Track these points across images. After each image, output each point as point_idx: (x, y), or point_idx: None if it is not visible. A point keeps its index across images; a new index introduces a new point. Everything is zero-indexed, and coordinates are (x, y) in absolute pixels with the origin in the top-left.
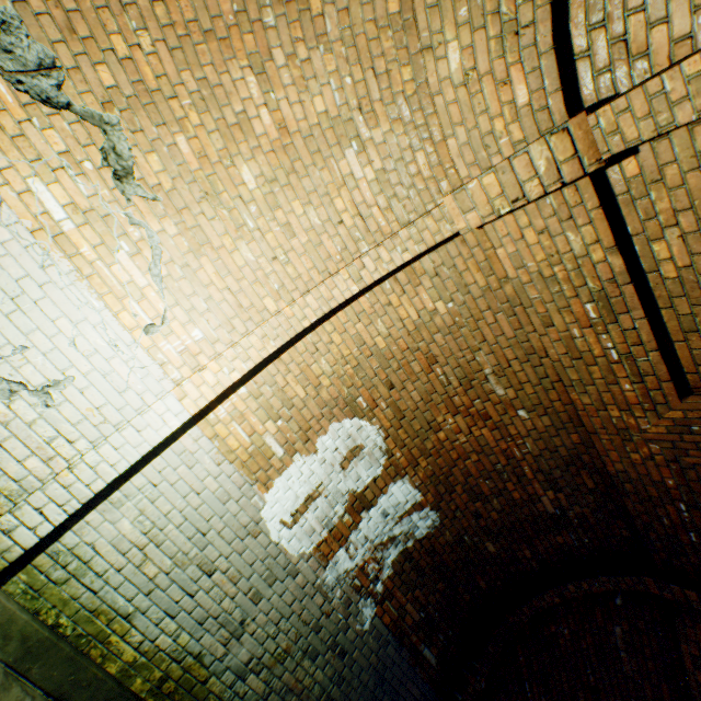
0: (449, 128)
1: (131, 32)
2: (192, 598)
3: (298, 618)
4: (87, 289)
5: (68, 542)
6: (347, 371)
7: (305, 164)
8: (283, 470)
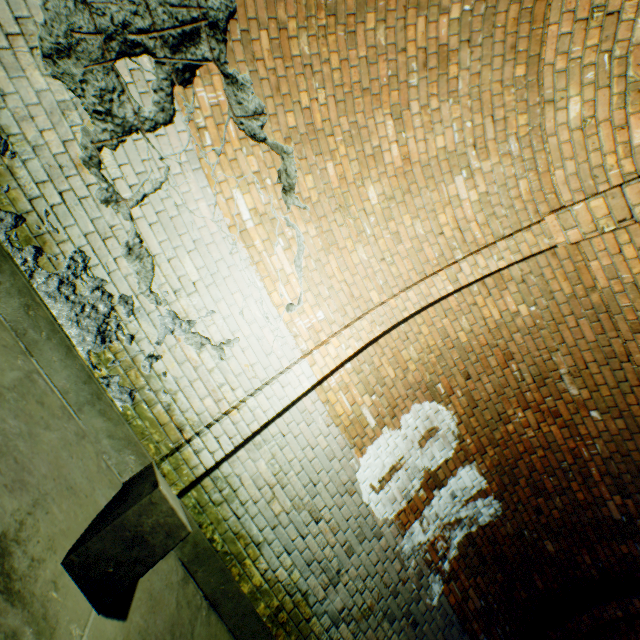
0: (558, 162)
1: (314, 90)
2: (303, 540)
3: (380, 579)
4: (254, 272)
5: (224, 471)
6: (430, 359)
7: (418, 187)
8: (374, 439)
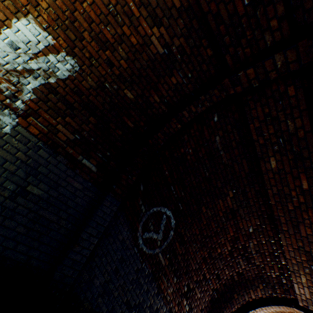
0: None
1: None
2: None
3: None
4: None
5: None
6: None
7: None
8: None
